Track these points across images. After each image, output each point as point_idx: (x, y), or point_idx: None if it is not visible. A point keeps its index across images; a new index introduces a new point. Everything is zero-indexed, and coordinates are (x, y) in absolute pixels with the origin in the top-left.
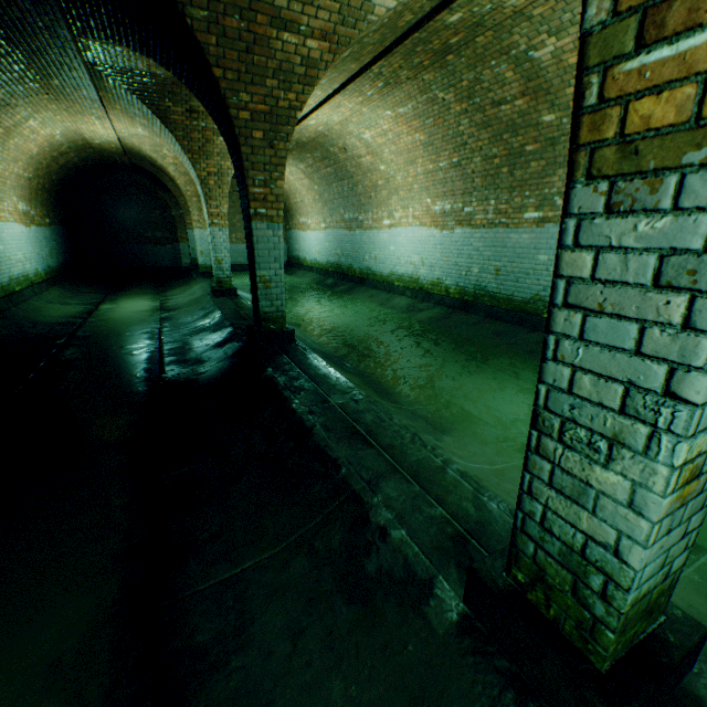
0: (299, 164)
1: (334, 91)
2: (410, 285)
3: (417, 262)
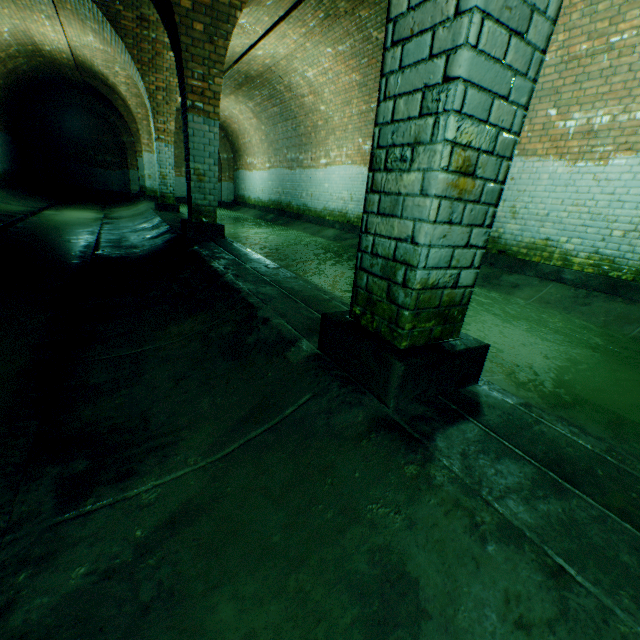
0: (249, 102)
1: (279, 18)
2: (339, 219)
3: (346, 198)
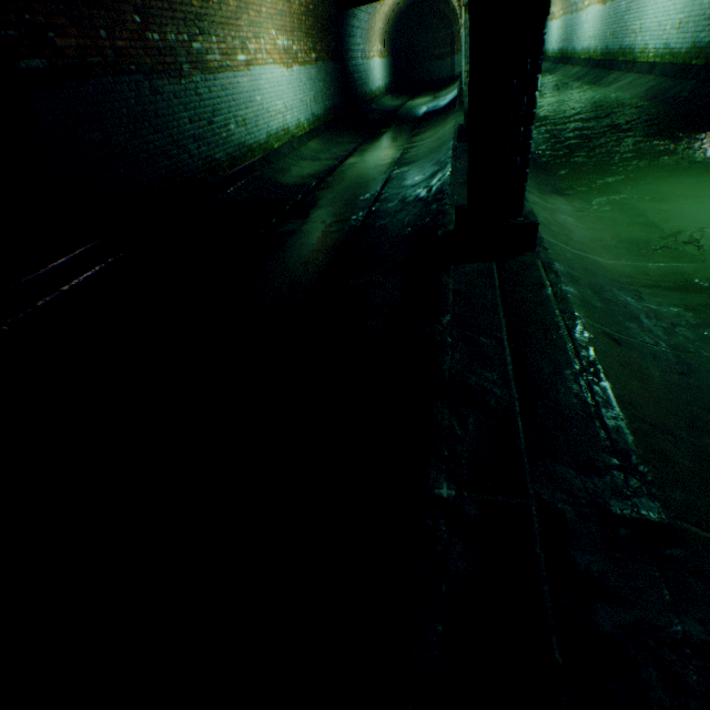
0: None
1: None
2: (585, 57)
3: (591, 36)
